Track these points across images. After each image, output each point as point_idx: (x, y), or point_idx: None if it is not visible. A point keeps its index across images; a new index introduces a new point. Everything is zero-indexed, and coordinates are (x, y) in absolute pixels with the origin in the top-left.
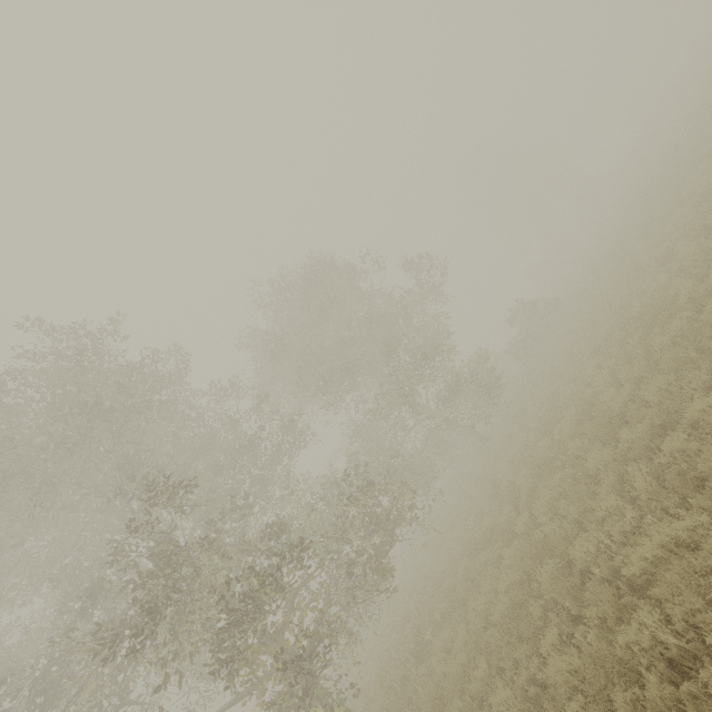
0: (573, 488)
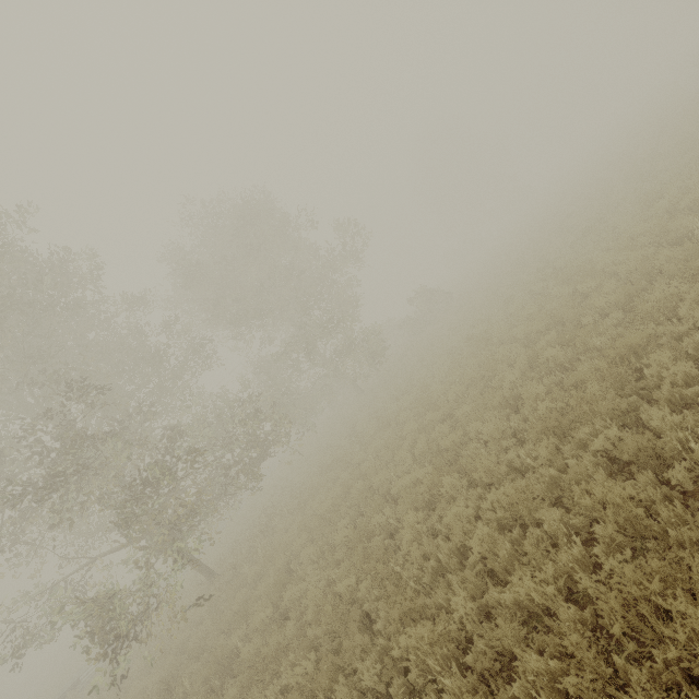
0: (391, 442)
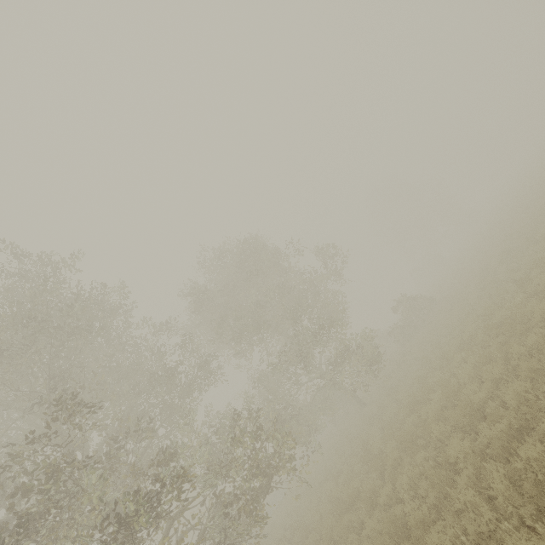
0: (434, 472)
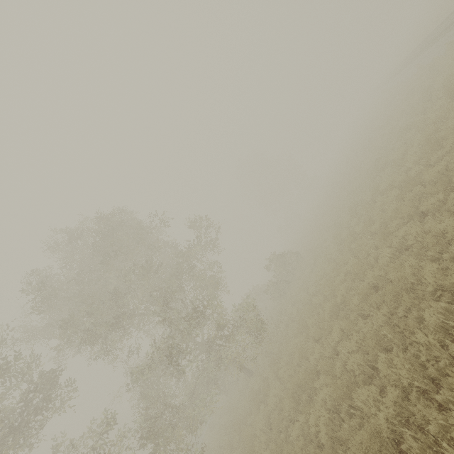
0: None
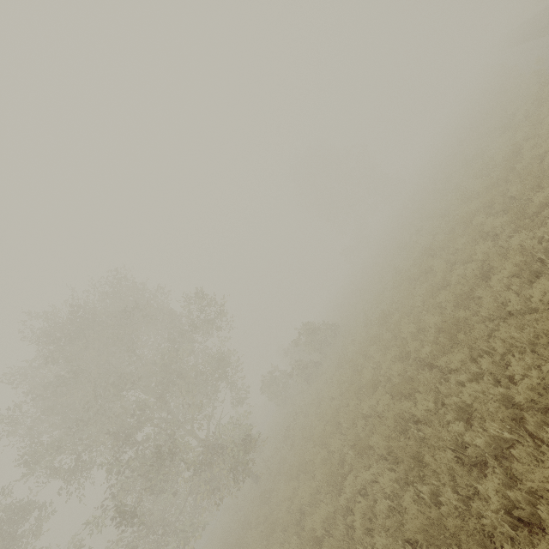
0: None
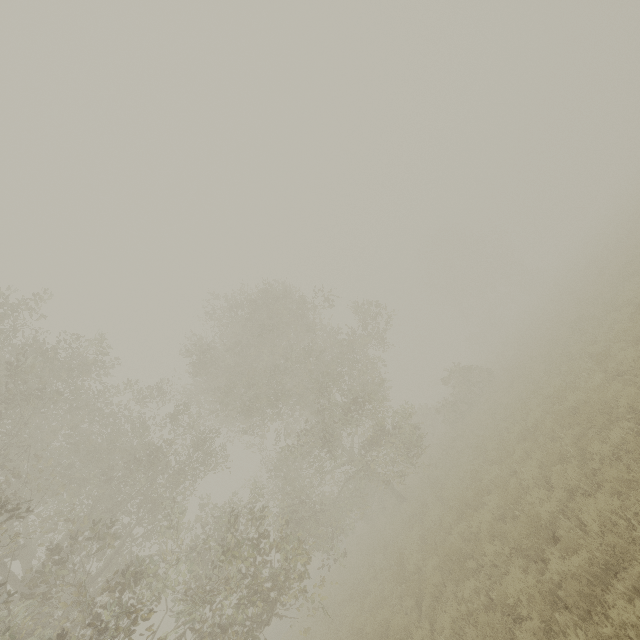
0: (487, 618)
